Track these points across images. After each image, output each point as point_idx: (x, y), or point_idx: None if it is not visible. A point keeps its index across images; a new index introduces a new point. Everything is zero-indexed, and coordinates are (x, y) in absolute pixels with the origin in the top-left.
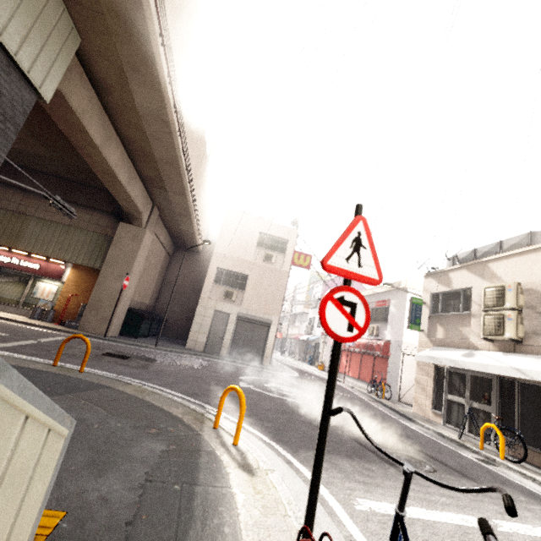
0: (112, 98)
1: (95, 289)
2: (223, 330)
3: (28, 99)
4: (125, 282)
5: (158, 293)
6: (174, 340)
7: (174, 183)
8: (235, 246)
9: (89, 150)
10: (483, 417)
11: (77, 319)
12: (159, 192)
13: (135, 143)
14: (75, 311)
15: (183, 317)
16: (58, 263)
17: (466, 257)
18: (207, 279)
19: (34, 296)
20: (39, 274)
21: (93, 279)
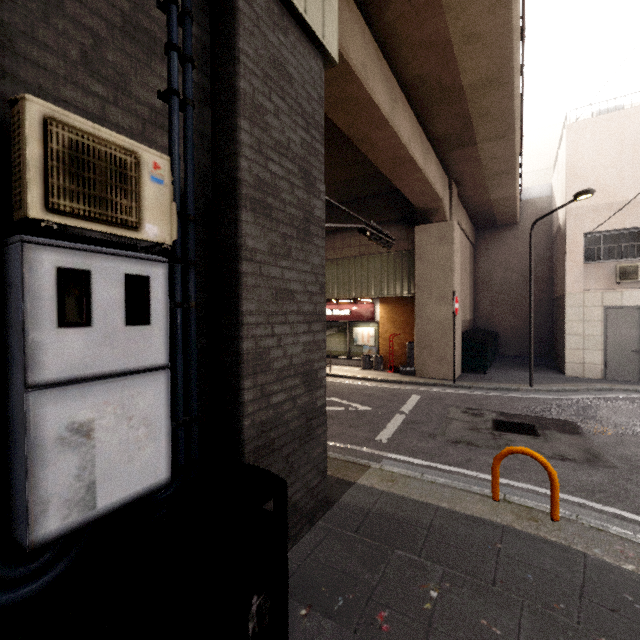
0: (390, 11)
1: (416, 323)
2: (635, 337)
3: (315, 71)
4: (455, 305)
5: (473, 301)
6: (522, 360)
7: (493, 118)
8: (610, 181)
9: (374, 137)
10: None
11: (408, 363)
12: (461, 153)
13: (428, 82)
14: (401, 352)
15: (522, 324)
16: (365, 302)
17: None
18: (569, 259)
19: (356, 344)
20: (352, 319)
21: (406, 310)
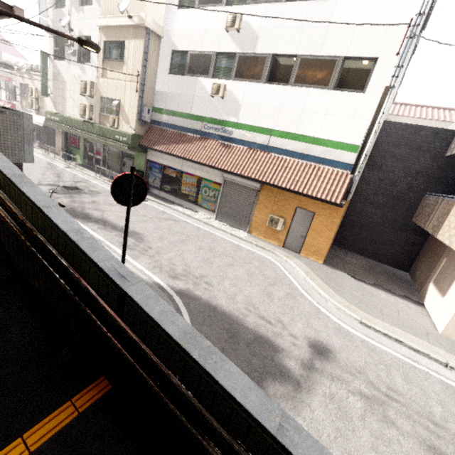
0: None
1: None
2: None
3: None
4: None
5: None
6: None
7: None
8: None
9: None
10: (34, 136)
11: None
12: None
13: None
14: None
15: None
16: None
17: (30, 67)
18: None
19: None
20: None
21: None
